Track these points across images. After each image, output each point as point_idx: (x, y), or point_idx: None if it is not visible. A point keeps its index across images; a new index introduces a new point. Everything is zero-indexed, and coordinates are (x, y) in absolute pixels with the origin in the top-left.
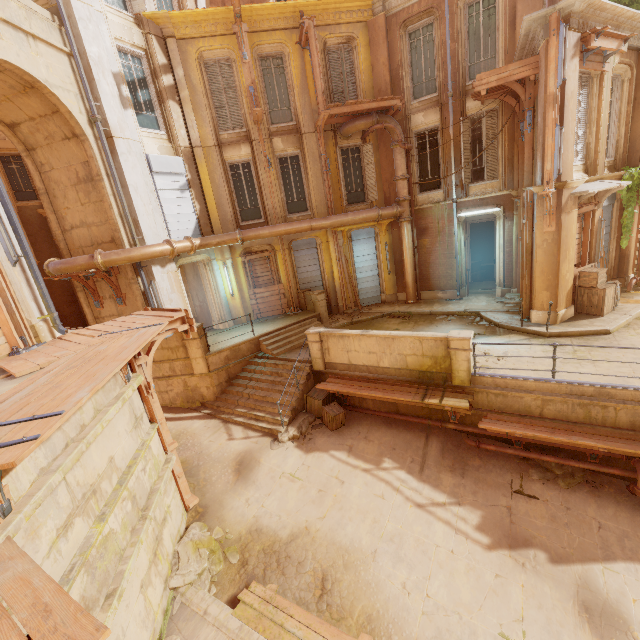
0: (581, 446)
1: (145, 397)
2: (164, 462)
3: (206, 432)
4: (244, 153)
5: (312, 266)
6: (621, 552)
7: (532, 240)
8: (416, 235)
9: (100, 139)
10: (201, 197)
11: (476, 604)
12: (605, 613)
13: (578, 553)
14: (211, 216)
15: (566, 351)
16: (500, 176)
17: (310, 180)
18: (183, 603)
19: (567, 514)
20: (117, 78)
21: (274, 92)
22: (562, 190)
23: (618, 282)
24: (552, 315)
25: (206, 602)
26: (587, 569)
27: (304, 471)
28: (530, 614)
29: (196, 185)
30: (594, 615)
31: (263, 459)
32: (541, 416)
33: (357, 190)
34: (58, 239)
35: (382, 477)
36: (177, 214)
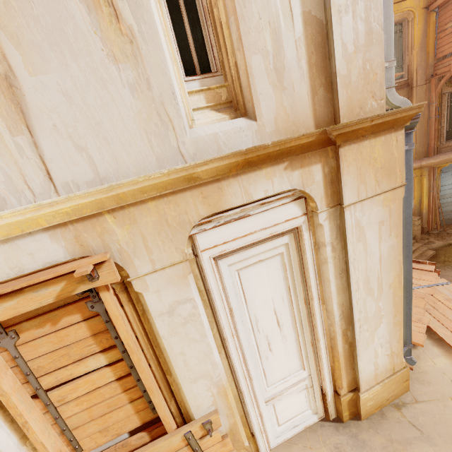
0: None
1: None
2: None
3: None
4: None
5: None
6: None
7: None
8: None
9: None
10: None
11: None
12: None
13: None
14: None
15: None
16: None
17: None
18: None
19: None
20: None
21: None
22: None
23: None
24: None
25: None
26: None
27: None
28: None
29: None
30: None
31: None
32: None
33: (449, 129)
34: None
35: None
36: None
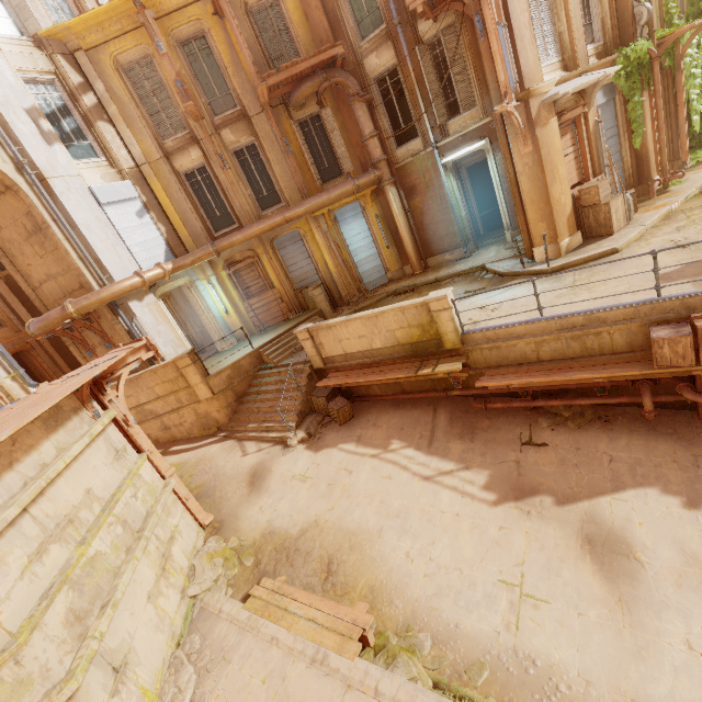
0: (582, 382)
1: (126, 430)
2: (163, 487)
3: (222, 454)
4: (195, 157)
5: (303, 261)
6: (632, 480)
7: (514, 168)
8: (405, 197)
9: (34, 184)
10: (164, 218)
11: (478, 558)
12: (608, 541)
13: (586, 490)
14: (180, 235)
15: (565, 284)
16: (477, 103)
17: (273, 167)
18: (202, 607)
19: (577, 455)
20: (32, 114)
21: (207, 79)
22: (528, 100)
23: (633, 190)
24: (554, 248)
25: (221, 602)
26: (594, 504)
27: (314, 470)
28: (531, 557)
29: (155, 206)
30: (597, 545)
31: (274, 467)
32: (539, 360)
33: (330, 164)
34: (32, 298)
35: (389, 459)
36: (142, 242)
